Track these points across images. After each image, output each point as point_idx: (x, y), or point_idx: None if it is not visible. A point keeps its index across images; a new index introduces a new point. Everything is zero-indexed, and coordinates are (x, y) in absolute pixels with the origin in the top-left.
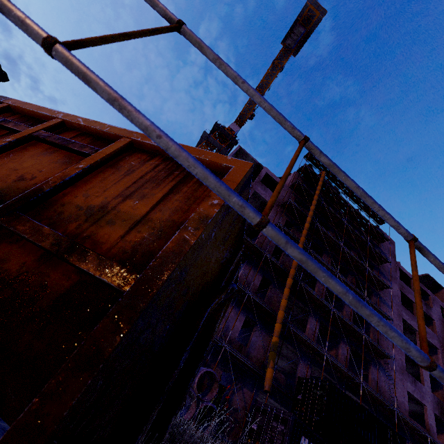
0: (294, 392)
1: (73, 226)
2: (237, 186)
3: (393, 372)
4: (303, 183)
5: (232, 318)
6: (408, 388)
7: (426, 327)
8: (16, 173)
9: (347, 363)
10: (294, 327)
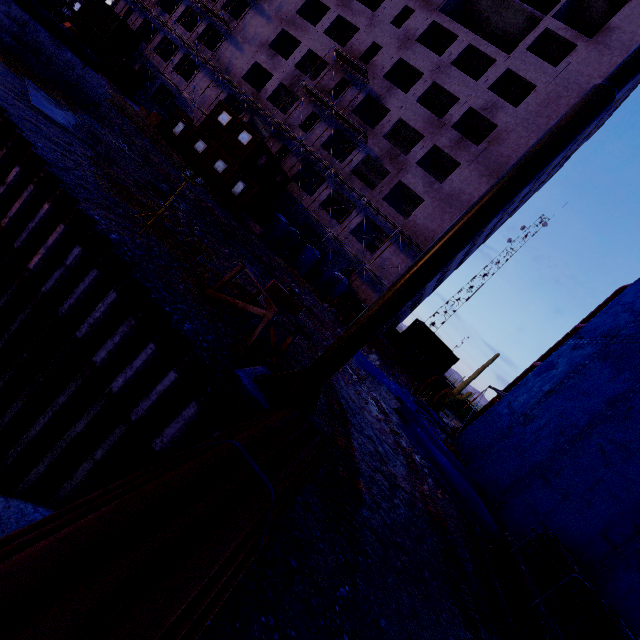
0: (144, 49)
1: None
2: None
3: (247, 46)
4: None
5: (121, 8)
6: (260, 59)
7: (356, 3)
8: None
9: (197, 36)
10: (161, 12)
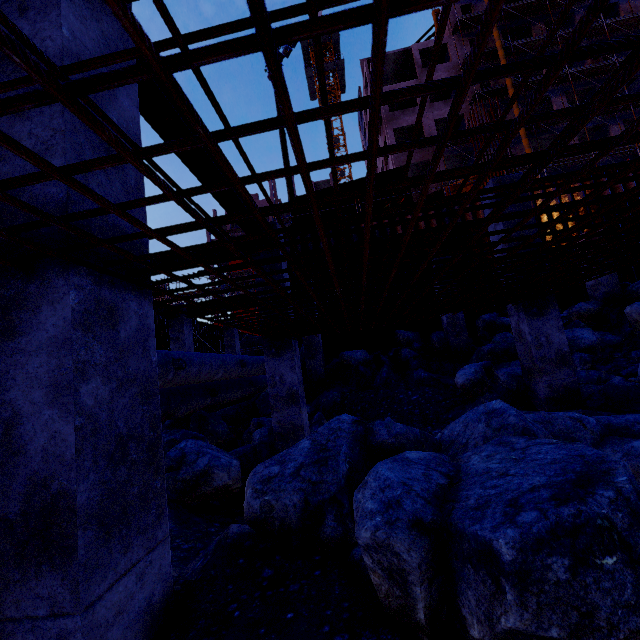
0: None
1: None
2: None
3: None
4: (462, 6)
5: None
6: None
7: None
8: None
9: None
10: None
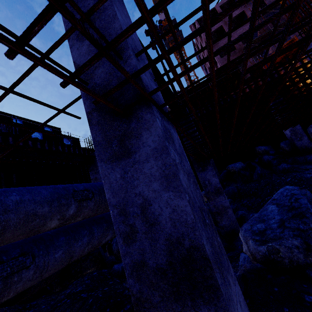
0: None
1: (291, 52)
2: (297, 38)
3: None
4: None
5: None
6: None
7: None
8: (279, 59)
9: None
10: None
